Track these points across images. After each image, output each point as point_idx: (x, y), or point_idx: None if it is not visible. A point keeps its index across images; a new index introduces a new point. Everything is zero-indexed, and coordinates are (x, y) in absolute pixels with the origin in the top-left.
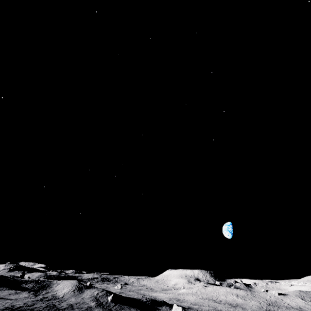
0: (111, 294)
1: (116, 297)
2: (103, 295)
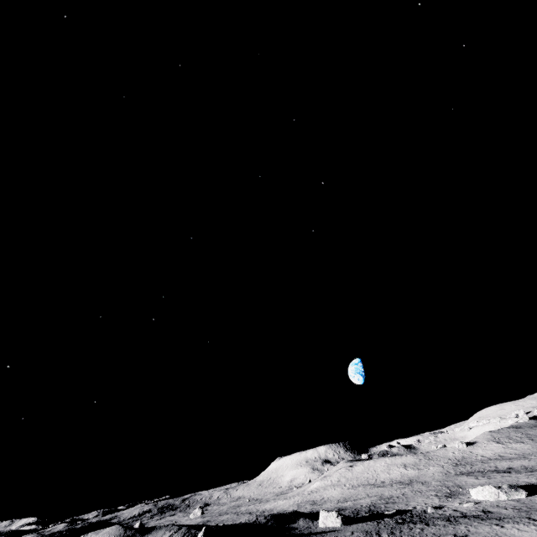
0: (198, 530)
1: (212, 531)
2: (182, 536)
